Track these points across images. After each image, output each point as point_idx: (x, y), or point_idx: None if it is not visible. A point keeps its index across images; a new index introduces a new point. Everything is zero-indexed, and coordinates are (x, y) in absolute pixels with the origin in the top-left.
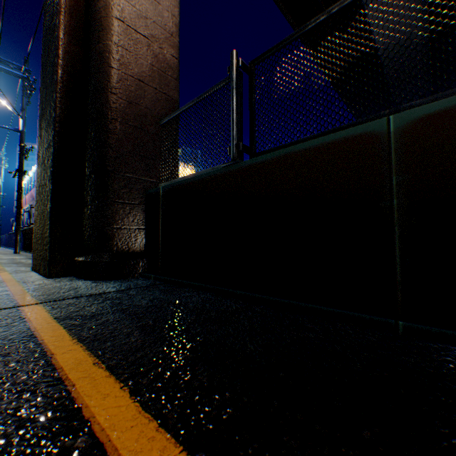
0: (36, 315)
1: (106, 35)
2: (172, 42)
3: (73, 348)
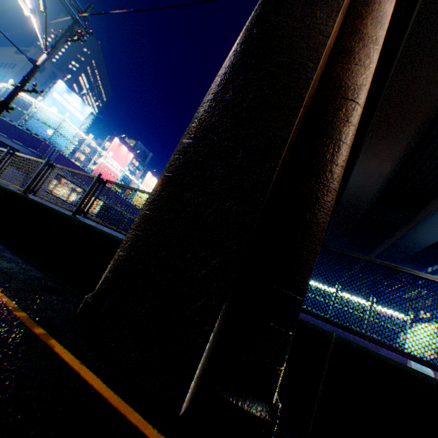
0: None
1: (340, 158)
2: None
3: None
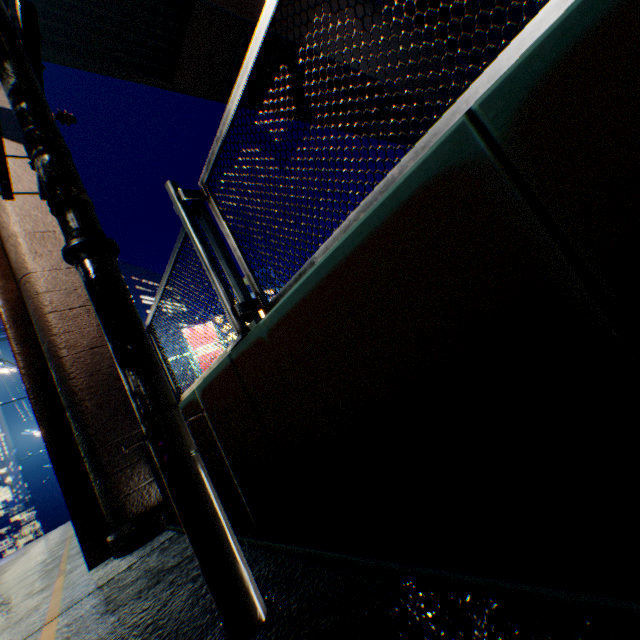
0: (48, 632)
1: (47, 333)
2: None
3: None
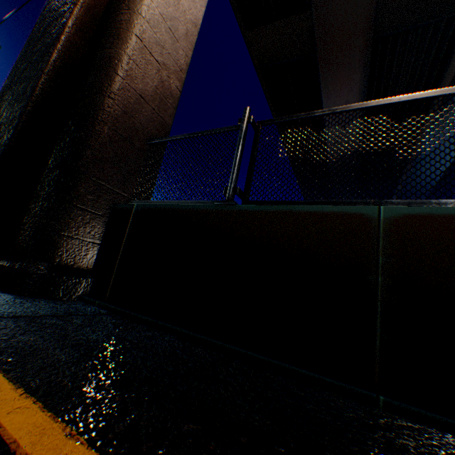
0: None
1: (121, 45)
2: (180, 76)
3: (22, 404)
